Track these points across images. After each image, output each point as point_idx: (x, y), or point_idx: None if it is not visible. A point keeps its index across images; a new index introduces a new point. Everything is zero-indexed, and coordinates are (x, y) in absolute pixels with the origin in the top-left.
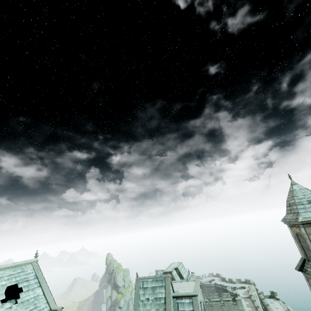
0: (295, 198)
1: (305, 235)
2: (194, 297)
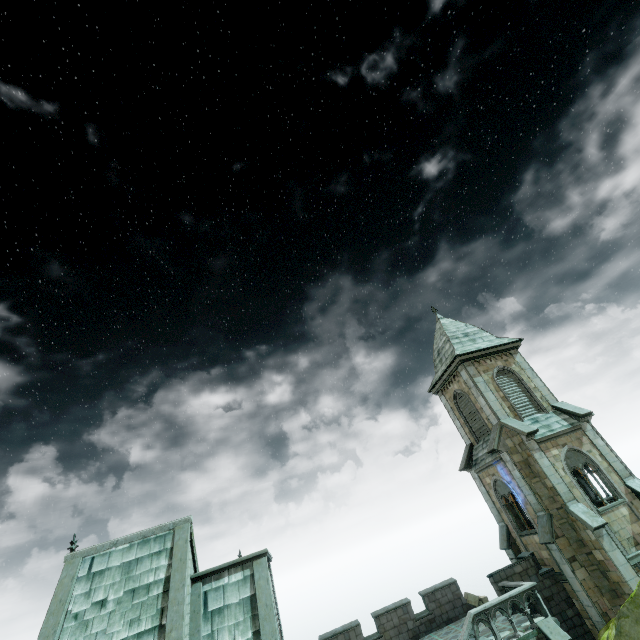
0: (446, 332)
1: (469, 381)
2: (258, 561)
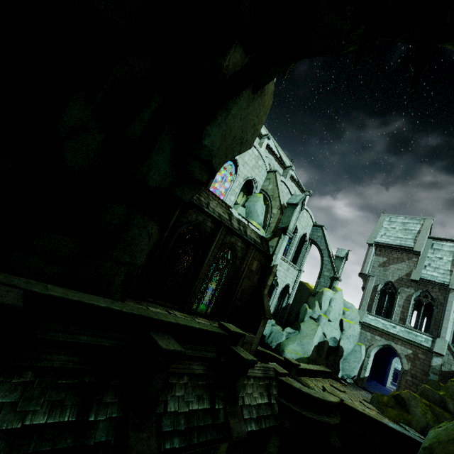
0: None
1: None
2: None
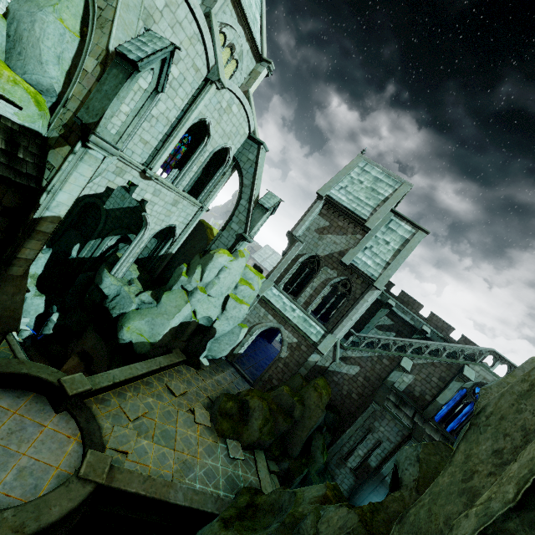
0: None
1: None
2: (421, 232)
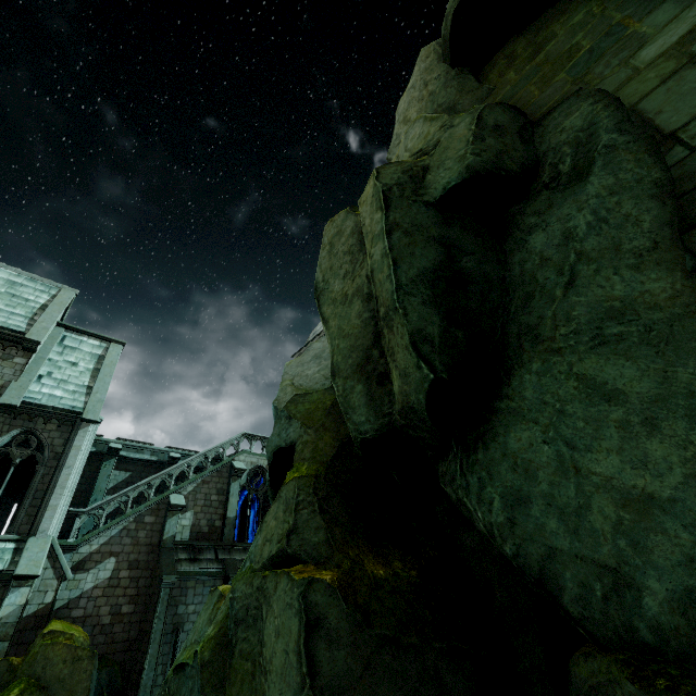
0: None
1: None
2: (116, 344)
